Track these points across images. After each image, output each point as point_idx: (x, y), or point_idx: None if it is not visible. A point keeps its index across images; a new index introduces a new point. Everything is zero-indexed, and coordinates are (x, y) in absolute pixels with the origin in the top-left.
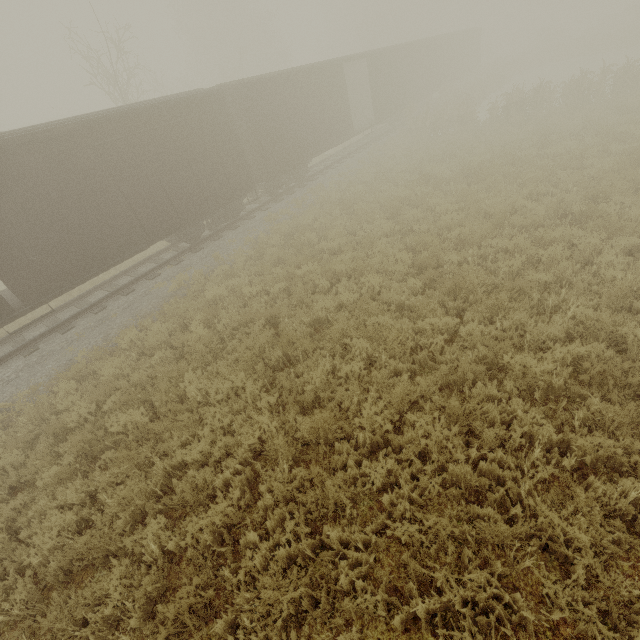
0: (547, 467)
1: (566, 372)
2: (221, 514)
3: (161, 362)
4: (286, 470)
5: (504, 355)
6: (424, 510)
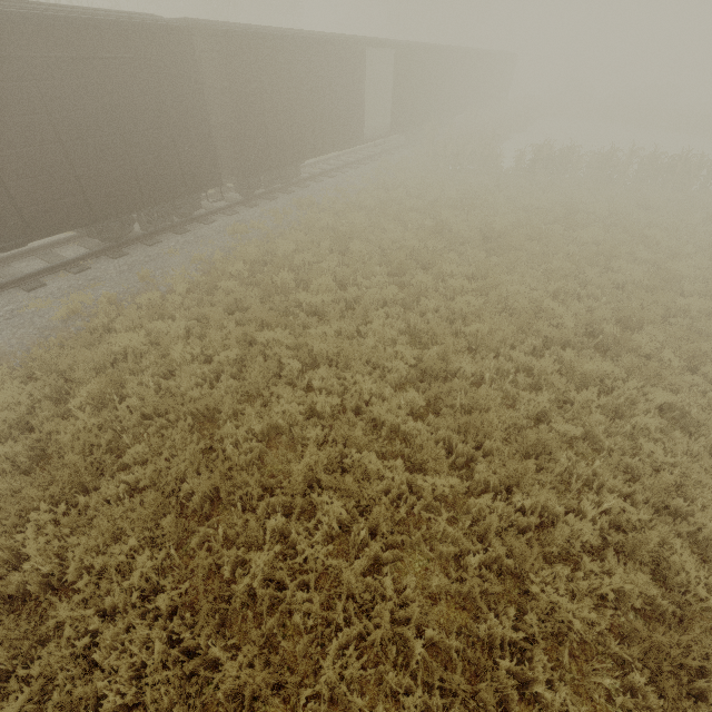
0: None
1: (605, 617)
2: None
3: (2, 462)
4: None
5: (534, 586)
6: None
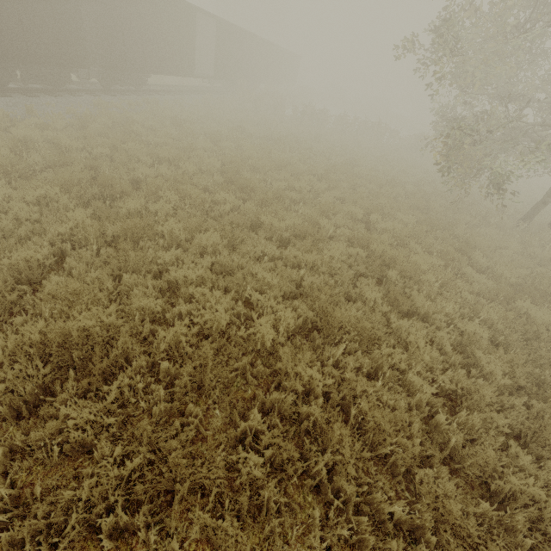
0: (269, 263)
1: (290, 232)
2: (26, 263)
3: None
4: (94, 252)
5: (262, 215)
6: (197, 264)
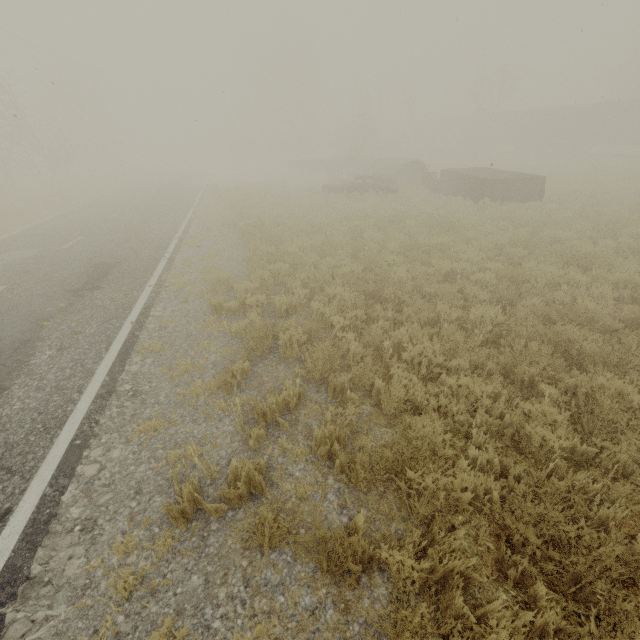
0: None
1: None
2: None
3: None
4: None
5: None
6: None
